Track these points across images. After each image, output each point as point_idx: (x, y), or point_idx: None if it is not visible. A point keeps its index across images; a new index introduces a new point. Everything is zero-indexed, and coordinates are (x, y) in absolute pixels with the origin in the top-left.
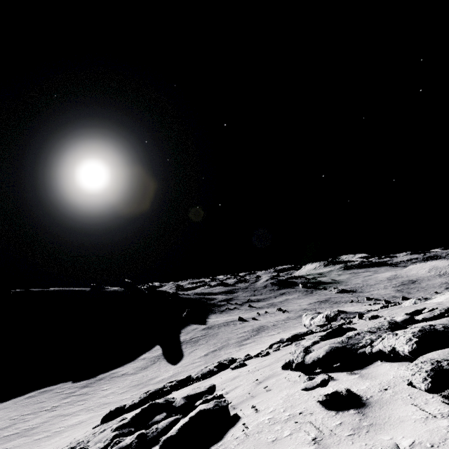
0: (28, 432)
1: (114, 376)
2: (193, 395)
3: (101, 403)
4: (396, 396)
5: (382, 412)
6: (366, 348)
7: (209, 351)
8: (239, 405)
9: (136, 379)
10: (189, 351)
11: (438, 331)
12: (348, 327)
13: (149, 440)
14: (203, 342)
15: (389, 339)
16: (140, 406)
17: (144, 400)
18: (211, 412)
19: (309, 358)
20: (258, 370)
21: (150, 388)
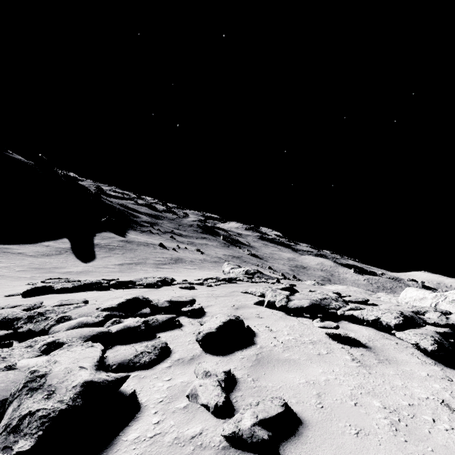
0: None
1: (8, 251)
2: (176, 301)
3: None
4: (385, 346)
5: (387, 354)
6: (339, 310)
7: (125, 262)
8: None
9: (37, 263)
10: (103, 255)
11: (409, 317)
12: (295, 289)
13: (152, 327)
14: (119, 252)
15: (368, 311)
16: (72, 291)
17: (78, 288)
18: (236, 322)
19: (293, 305)
20: (217, 297)
21: (56, 275)
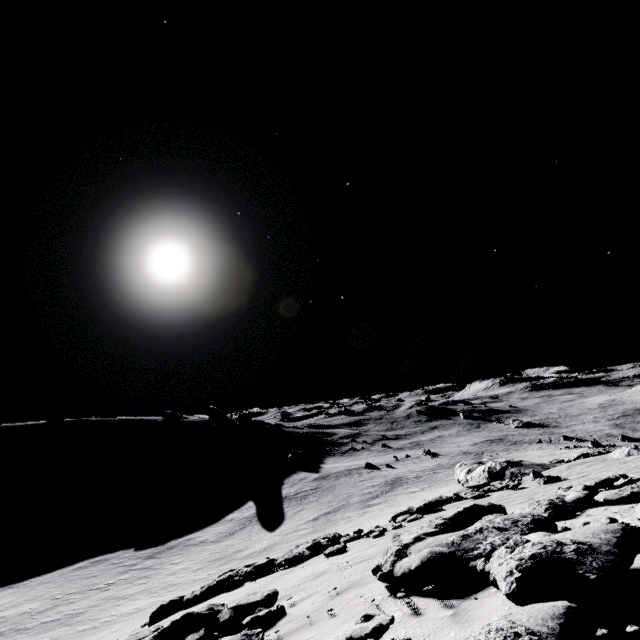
0: (71, 619)
1: (190, 544)
2: (244, 605)
3: (168, 584)
4: None
5: None
6: (479, 561)
7: (320, 513)
8: (289, 637)
9: (217, 551)
10: (293, 511)
11: (563, 559)
12: (490, 506)
13: None
14: (313, 498)
15: (499, 558)
16: (202, 600)
17: (208, 593)
18: None
19: (399, 568)
20: (353, 565)
21: (234, 565)
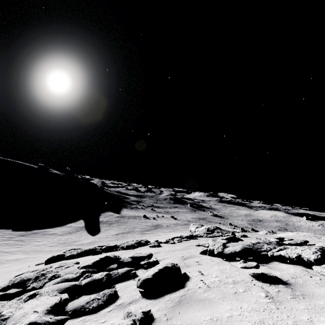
0: None
1: (46, 233)
2: (137, 257)
3: (34, 250)
4: (306, 282)
5: (305, 289)
6: (269, 252)
7: (119, 232)
8: None
9: (63, 239)
10: (105, 229)
11: None
12: (238, 238)
13: (113, 279)
14: (116, 225)
15: (292, 250)
16: (76, 257)
17: (80, 254)
18: (171, 269)
19: (228, 250)
20: (175, 251)
21: (73, 247)
